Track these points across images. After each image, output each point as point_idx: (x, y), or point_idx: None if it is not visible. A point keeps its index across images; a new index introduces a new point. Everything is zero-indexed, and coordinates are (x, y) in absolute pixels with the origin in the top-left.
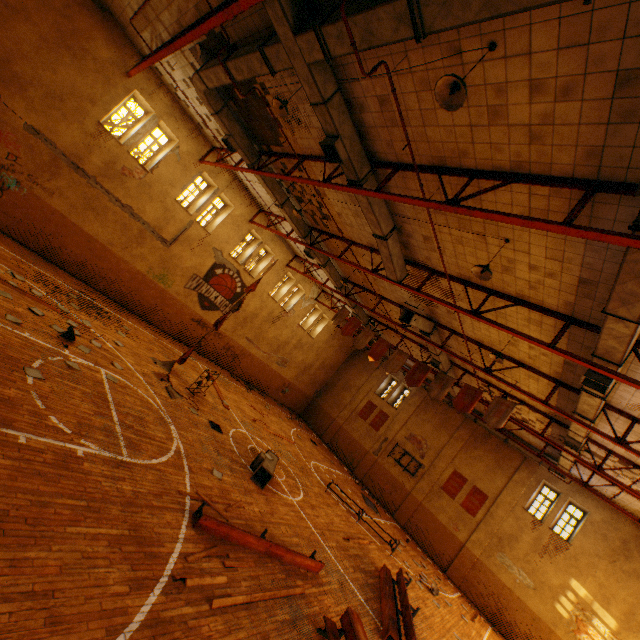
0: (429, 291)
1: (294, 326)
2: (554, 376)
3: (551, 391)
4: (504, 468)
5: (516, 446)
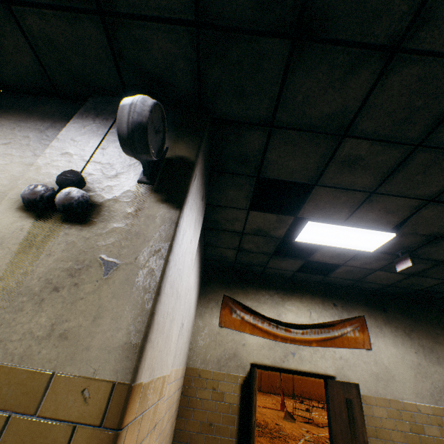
0: None
1: None
2: None
3: None
4: None
5: None
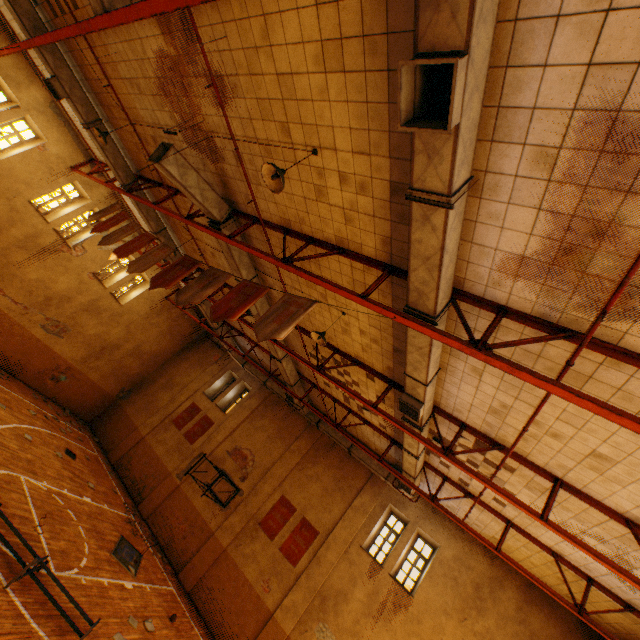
0: (202, 106)
1: (84, 274)
2: (383, 257)
3: (376, 279)
4: (345, 490)
5: (361, 456)
